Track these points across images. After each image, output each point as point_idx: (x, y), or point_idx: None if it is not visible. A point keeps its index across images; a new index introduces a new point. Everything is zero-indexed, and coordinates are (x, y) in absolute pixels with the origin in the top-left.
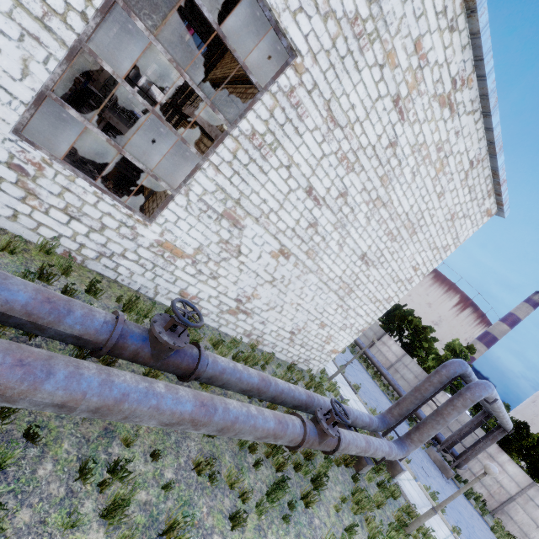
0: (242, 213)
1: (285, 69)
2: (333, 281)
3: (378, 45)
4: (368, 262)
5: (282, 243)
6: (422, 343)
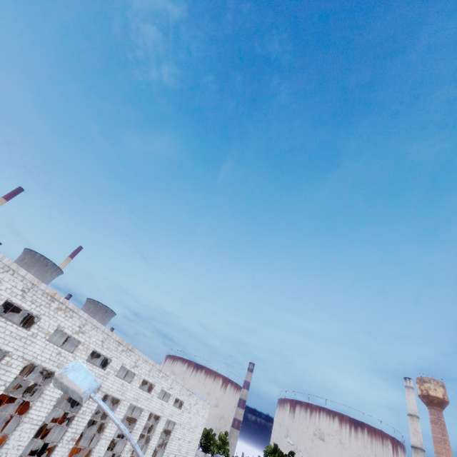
0: (169, 454)
1: (174, 425)
2: (184, 453)
3: (185, 409)
4: (190, 442)
5: (175, 454)
6: (210, 441)
